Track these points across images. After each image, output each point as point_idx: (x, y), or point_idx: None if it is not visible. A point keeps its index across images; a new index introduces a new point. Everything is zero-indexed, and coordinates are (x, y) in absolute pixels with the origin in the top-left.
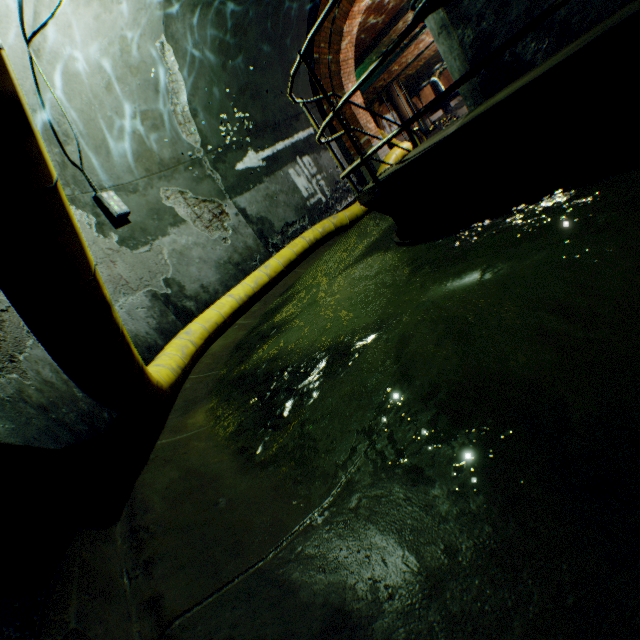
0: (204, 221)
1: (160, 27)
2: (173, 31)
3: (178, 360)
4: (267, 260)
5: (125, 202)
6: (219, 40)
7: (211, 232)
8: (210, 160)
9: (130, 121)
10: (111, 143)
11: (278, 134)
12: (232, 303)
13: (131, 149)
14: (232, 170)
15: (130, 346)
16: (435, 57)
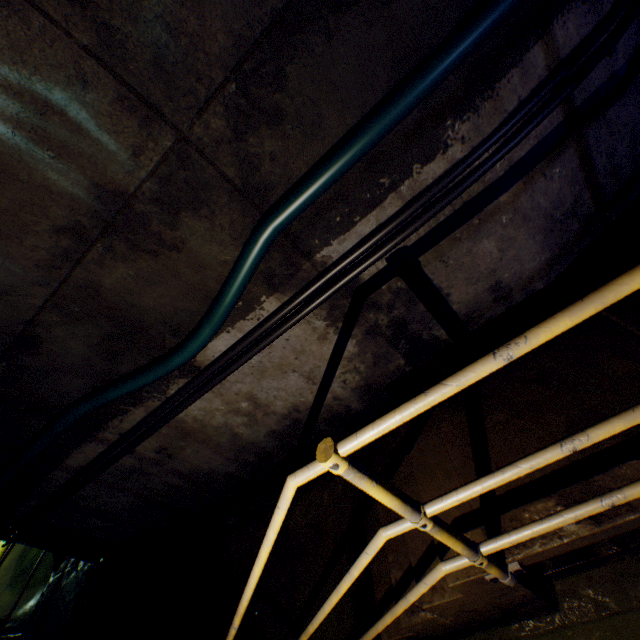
0: None
1: None
2: None
3: None
4: None
5: None
6: None
7: None
8: None
9: None
10: None
11: None
12: None
13: None
14: None
15: None
16: None
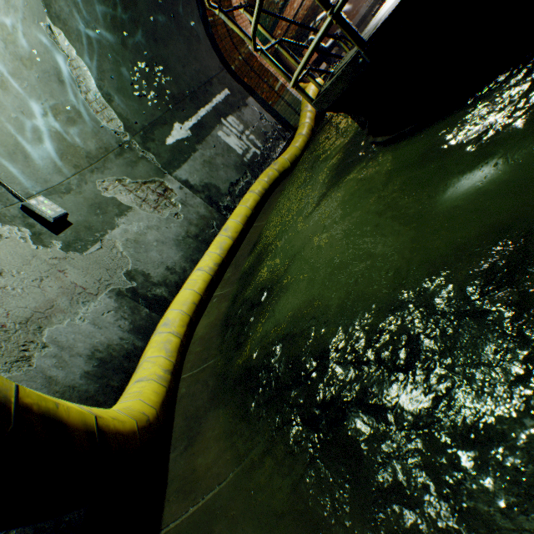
0: (150, 203)
1: (40, 7)
2: (56, 10)
3: (163, 362)
4: (224, 224)
5: (60, 205)
6: (110, 15)
7: (160, 212)
8: (138, 142)
9: (41, 119)
10: (26, 146)
11: (197, 102)
12: (203, 276)
13: (51, 148)
14: (163, 146)
15: (52, 417)
16: (307, 17)
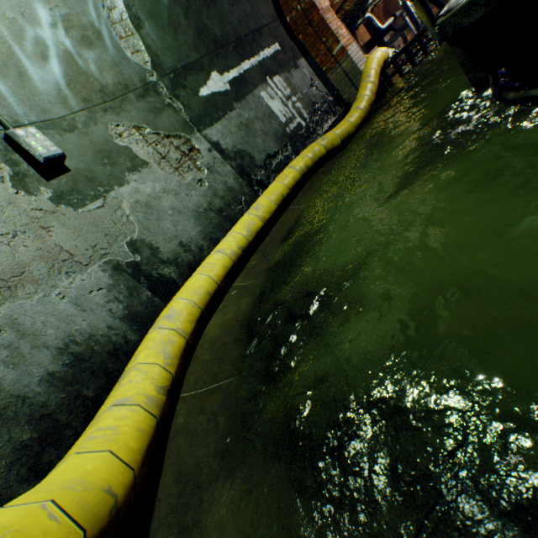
0: (171, 162)
1: None
2: None
3: (158, 375)
4: (253, 201)
5: (58, 144)
6: None
7: (182, 174)
8: (167, 85)
9: (46, 29)
10: (22, 60)
11: (242, 51)
12: (223, 261)
13: (56, 70)
14: (195, 96)
15: None
16: None
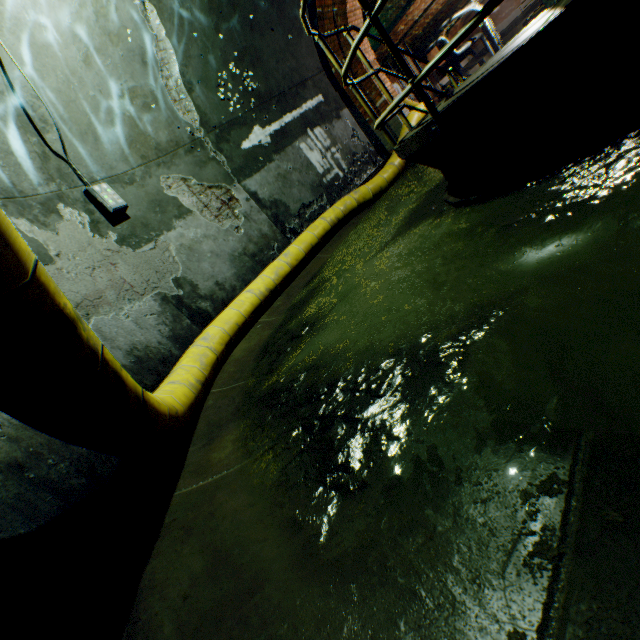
0: (212, 210)
1: None
2: None
3: (196, 373)
4: (286, 248)
5: (121, 195)
6: None
7: (221, 222)
8: (212, 140)
9: (117, 101)
10: (98, 128)
11: (284, 105)
12: (252, 299)
13: (122, 134)
14: (238, 150)
15: (119, 374)
16: (442, 12)
